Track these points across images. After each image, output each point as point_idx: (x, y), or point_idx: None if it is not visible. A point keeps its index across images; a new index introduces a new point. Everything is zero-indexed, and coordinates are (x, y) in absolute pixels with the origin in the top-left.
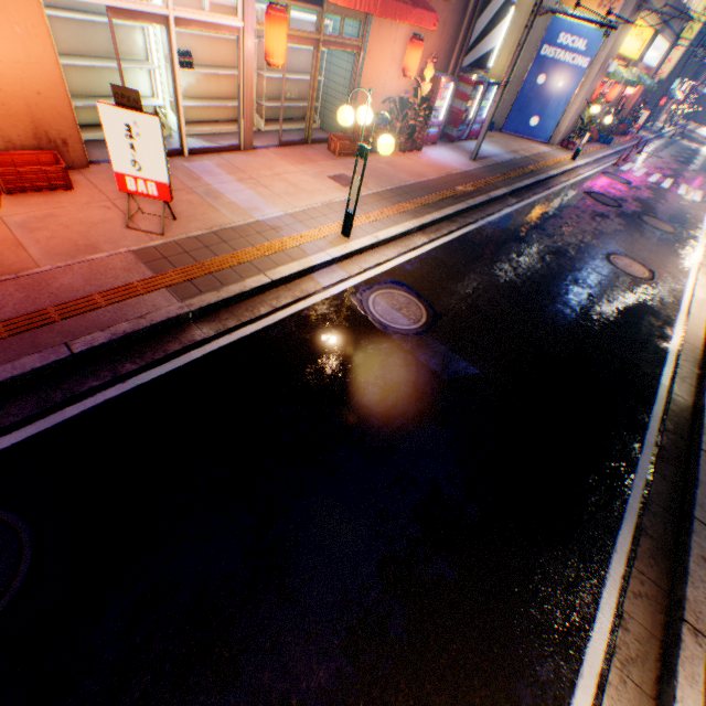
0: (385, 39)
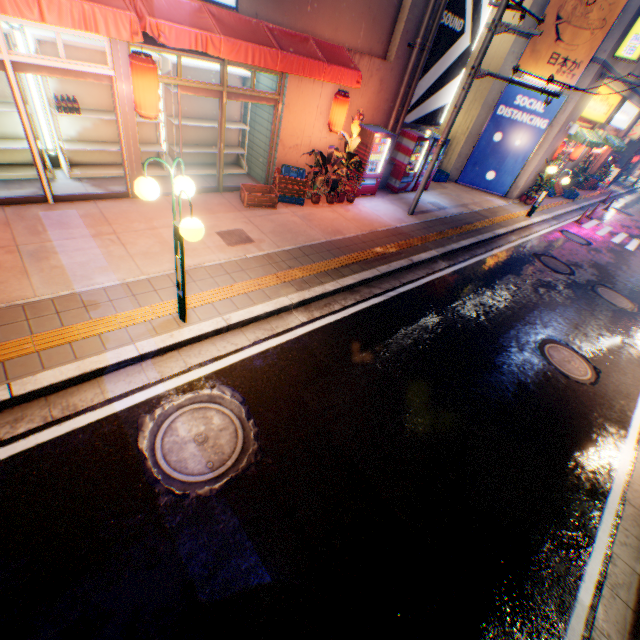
0: (308, 93)
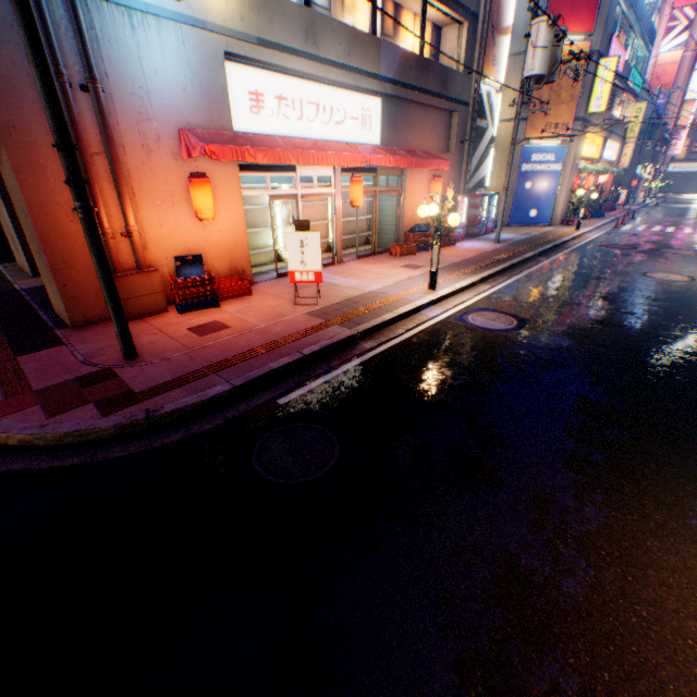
0: (415, 182)
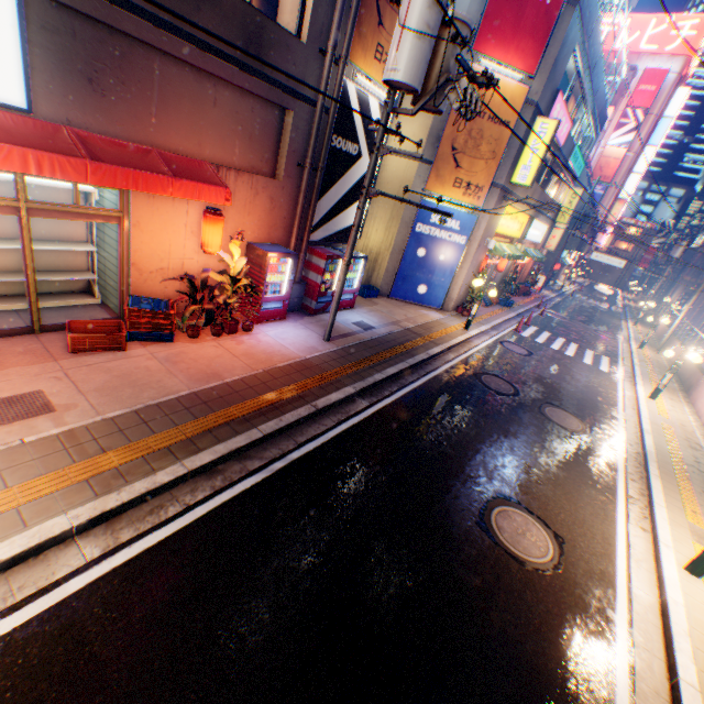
0: (168, 209)
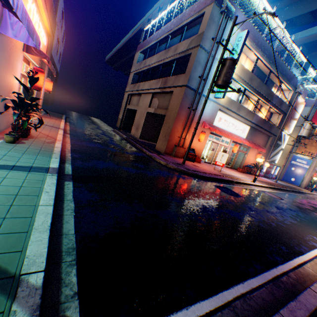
0: (251, 152)
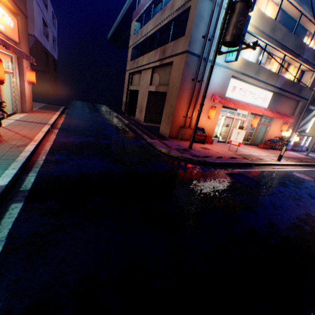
0: (275, 123)
